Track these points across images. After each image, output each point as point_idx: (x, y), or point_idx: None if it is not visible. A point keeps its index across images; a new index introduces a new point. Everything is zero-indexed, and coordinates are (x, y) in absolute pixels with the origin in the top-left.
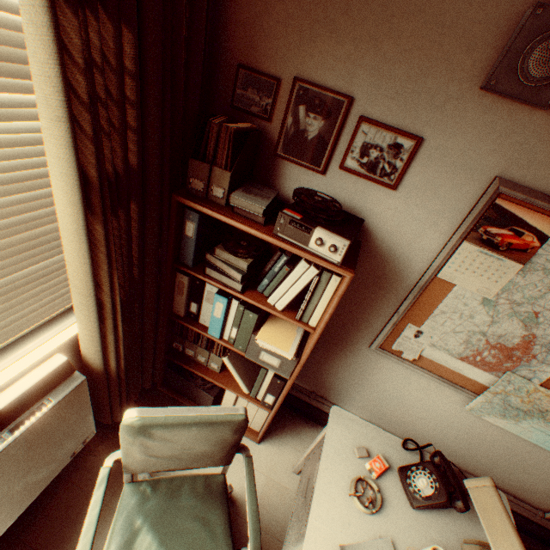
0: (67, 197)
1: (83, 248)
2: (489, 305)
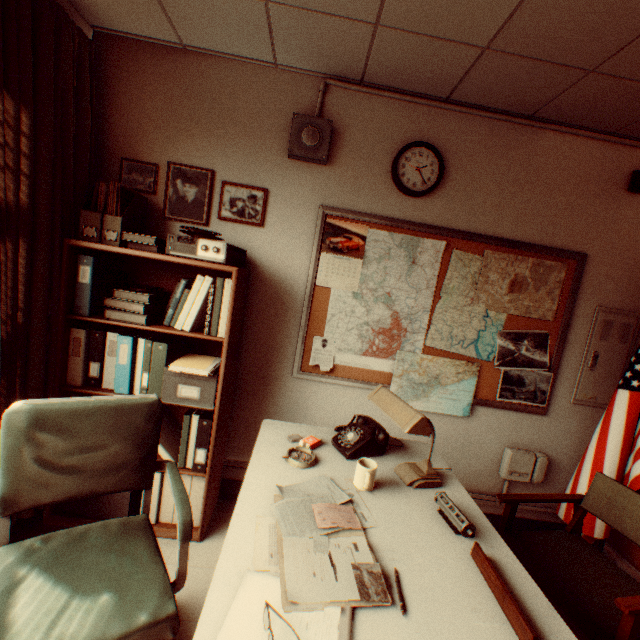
0: None
1: None
2: (359, 298)
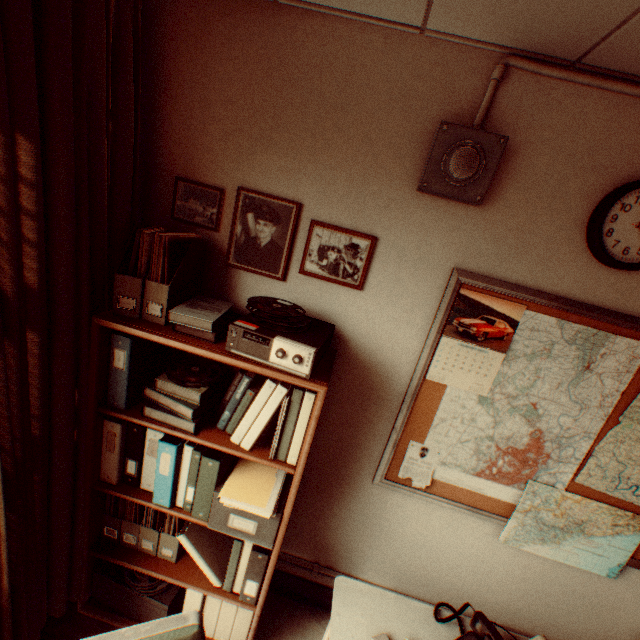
0: None
1: None
2: (487, 403)
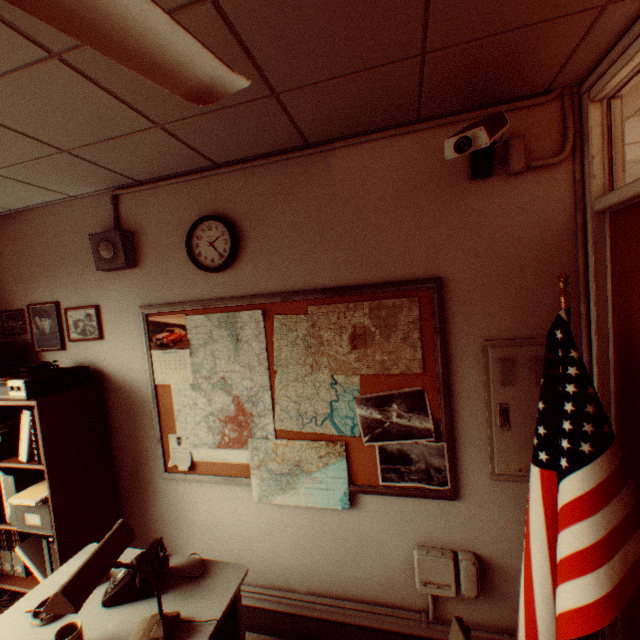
0: None
1: None
2: (198, 388)
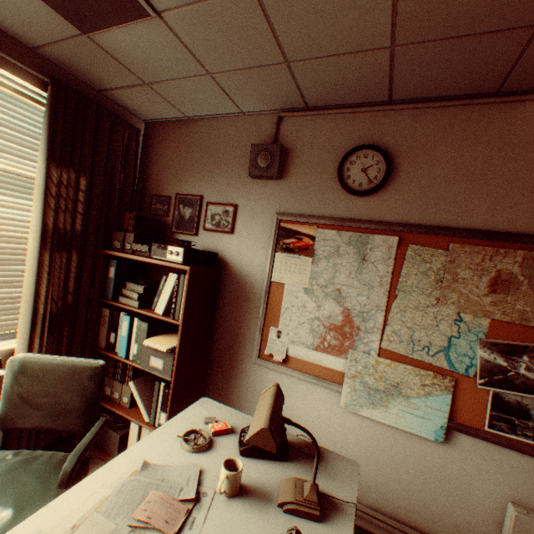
0: (35, 237)
1: (35, 266)
2: (310, 293)
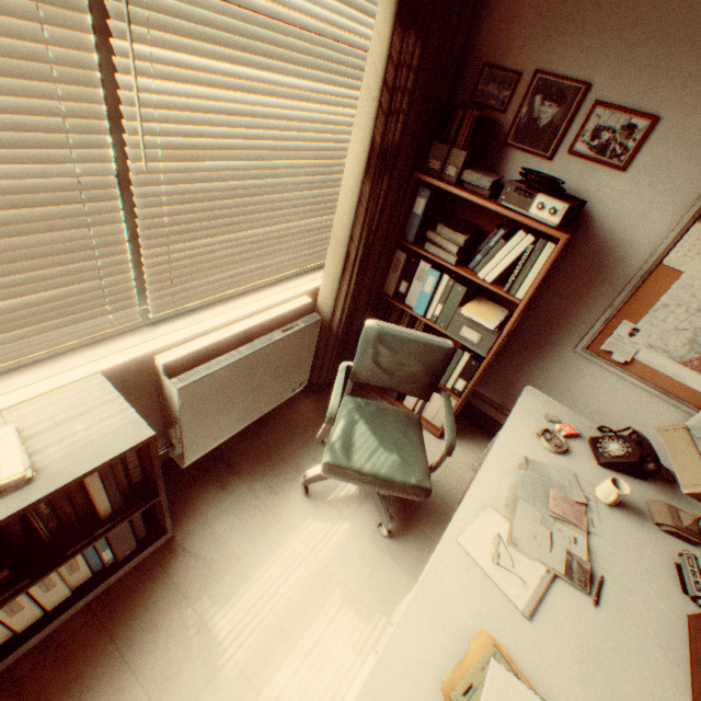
0: (357, 158)
1: (354, 201)
2: None
